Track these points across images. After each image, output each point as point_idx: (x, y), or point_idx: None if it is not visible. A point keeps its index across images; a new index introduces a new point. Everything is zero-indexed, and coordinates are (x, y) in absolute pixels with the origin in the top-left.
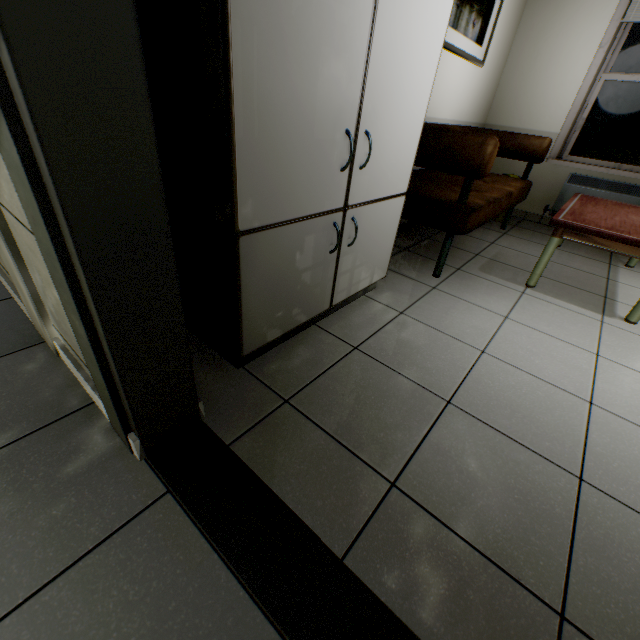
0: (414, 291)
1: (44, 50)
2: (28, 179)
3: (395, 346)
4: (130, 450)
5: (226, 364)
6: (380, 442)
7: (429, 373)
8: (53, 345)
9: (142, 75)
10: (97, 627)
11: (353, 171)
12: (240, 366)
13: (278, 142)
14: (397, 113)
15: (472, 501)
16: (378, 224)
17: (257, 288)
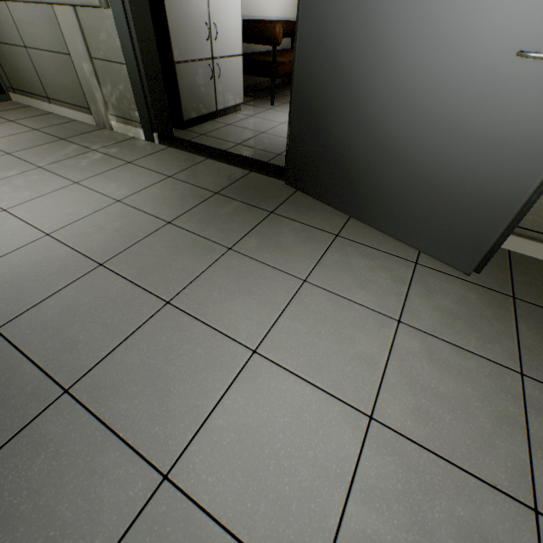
0: (259, 111)
1: (134, 5)
2: (130, 37)
3: (246, 124)
4: (154, 142)
5: (178, 130)
6: (236, 139)
7: (258, 128)
8: (111, 125)
9: (149, 9)
10: (163, 159)
11: (212, 41)
12: (184, 129)
13: (182, 28)
14: (226, 14)
15: (263, 145)
16: (231, 70)
17: (184, 89)
